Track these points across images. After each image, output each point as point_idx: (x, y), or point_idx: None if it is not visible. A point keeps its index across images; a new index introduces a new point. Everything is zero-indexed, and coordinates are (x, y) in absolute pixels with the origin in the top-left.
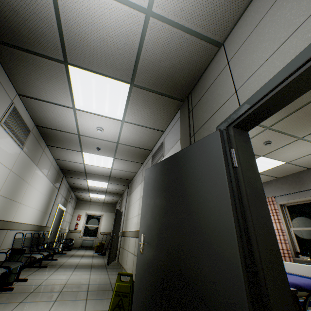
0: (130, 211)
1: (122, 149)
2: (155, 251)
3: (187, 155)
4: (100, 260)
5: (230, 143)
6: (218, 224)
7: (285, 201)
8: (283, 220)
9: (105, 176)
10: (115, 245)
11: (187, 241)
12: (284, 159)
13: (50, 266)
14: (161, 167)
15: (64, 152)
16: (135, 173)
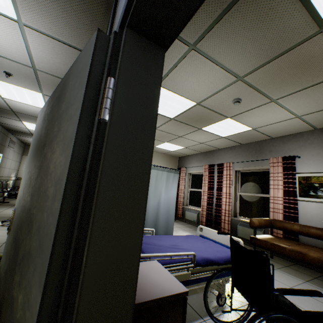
0: None
1: (47, 81)
2: (13, 238)
3: (63, 88)
4: None
5: (116, 67)
6: (44, 232)
7: (241, 168)
8: (234, 185)
9: None
10: None
11: (25, 242)
12: (251, 125)
13: None
14: (45, 110)
15: None
16: None
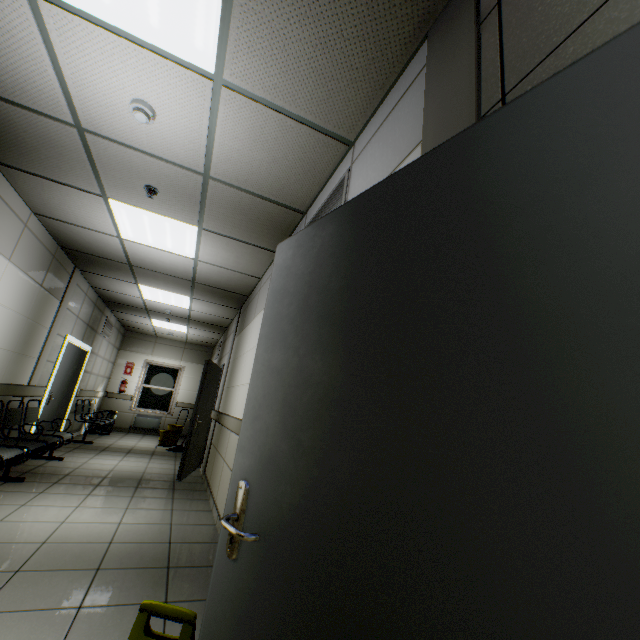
0: (238, 368)
1: (220, 200)
2: (285, 585)
3: (508, 143)
4: (165, 466)
5: None
6: None
7: None
8: None
9: (182, 279)
10: (202, 438)
11: None
12: None
13: (36, 476)
14: (342, 229)
15: (55, 194)
16: (258, 280)
